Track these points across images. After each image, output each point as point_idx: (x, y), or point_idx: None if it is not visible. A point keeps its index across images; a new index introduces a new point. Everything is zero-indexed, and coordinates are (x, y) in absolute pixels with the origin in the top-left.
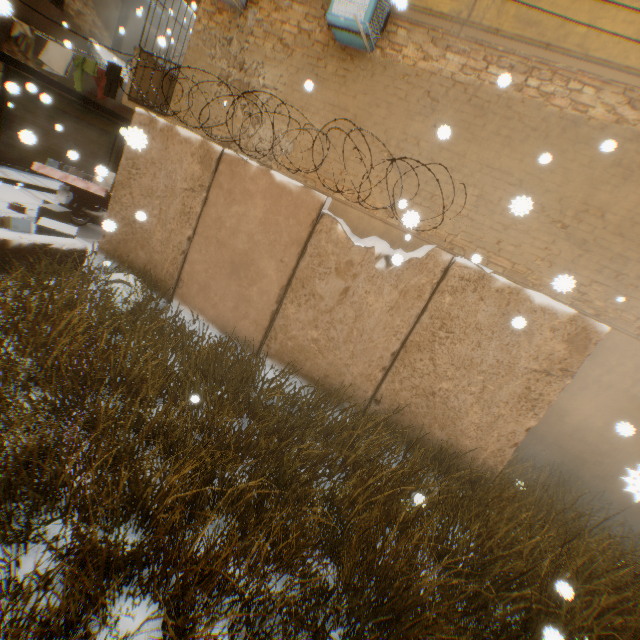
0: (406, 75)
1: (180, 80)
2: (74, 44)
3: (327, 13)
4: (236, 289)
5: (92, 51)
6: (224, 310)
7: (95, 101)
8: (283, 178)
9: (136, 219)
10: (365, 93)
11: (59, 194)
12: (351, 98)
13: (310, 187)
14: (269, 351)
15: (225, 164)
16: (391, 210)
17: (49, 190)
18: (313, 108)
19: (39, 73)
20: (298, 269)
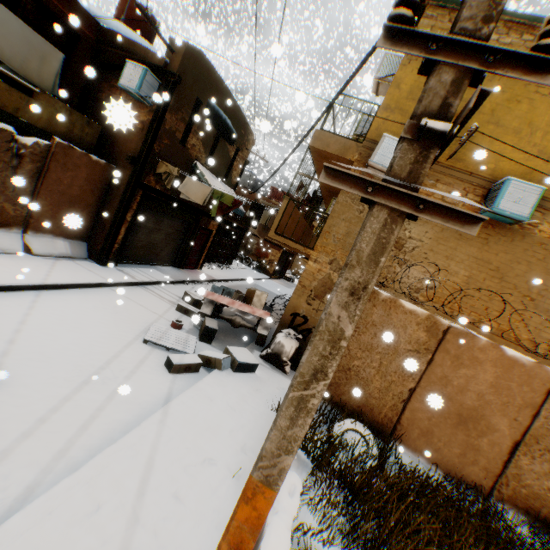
0: (541, 243)
1: (328, 224)
2: (184, 166)
3: (493, 206)
4: (462, 437)
5: (194, 168)
6: (448, 454)
7: (186, 202)
8: (514, 353)
9: (351, 367)
10: (505, 252)
11: (203, 306)
12: (492, 254)
13: (456, 317)
14: (499, 495)
15: (451, 334)
16: (534, 341)
17: (156, 282)
18: (457, 257)
19: (160, 191)
20: (530, 427)
